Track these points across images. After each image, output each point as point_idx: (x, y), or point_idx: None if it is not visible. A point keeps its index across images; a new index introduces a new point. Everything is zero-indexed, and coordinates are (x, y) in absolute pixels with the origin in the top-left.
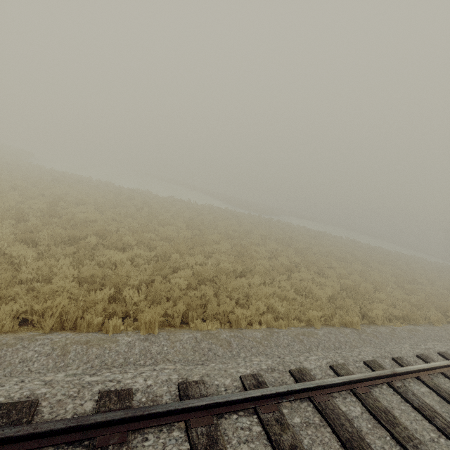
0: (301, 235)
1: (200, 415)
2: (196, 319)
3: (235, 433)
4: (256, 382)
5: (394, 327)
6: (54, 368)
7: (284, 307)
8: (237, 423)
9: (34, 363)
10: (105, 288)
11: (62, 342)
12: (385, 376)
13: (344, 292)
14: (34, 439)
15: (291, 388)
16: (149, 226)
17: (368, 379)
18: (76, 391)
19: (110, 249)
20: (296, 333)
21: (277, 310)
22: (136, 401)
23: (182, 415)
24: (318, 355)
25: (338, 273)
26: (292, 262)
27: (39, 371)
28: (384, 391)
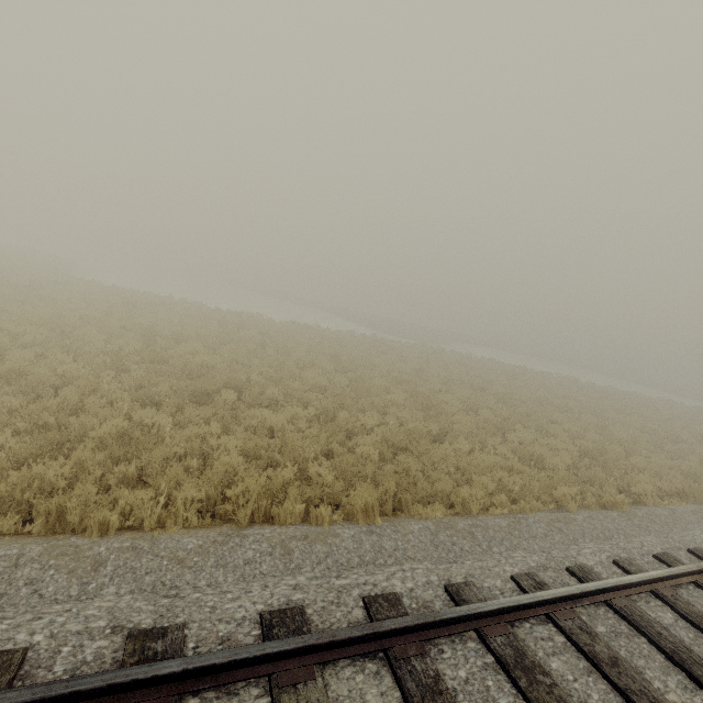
0: (494, 374)
1: (491, 622)
2: (411, 504)
3: (538, 644)
4: (535, 583)
5: (671, 507)
6: (287, 571)
7: (517, 483)
8: (534, 633)
9: (262, 565)
10: (271, 464)
11: (277, 537)
12: (691, 573)
13: (585, 459)
14: (331, 650)
15: (585, 589)
16: (288, 369)
17: (672, 576)
18: (336, 597)
19: (250, 407)
20: (549, 519)
21: (508, 488)
22: (407, 608)
23: (471, 622)
24: (591, 548)
25: (568, 431)
26: (497, 416)
27: (273, 574)
28: (694, 593)
